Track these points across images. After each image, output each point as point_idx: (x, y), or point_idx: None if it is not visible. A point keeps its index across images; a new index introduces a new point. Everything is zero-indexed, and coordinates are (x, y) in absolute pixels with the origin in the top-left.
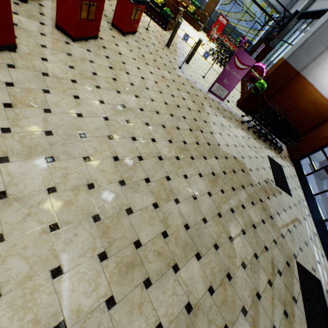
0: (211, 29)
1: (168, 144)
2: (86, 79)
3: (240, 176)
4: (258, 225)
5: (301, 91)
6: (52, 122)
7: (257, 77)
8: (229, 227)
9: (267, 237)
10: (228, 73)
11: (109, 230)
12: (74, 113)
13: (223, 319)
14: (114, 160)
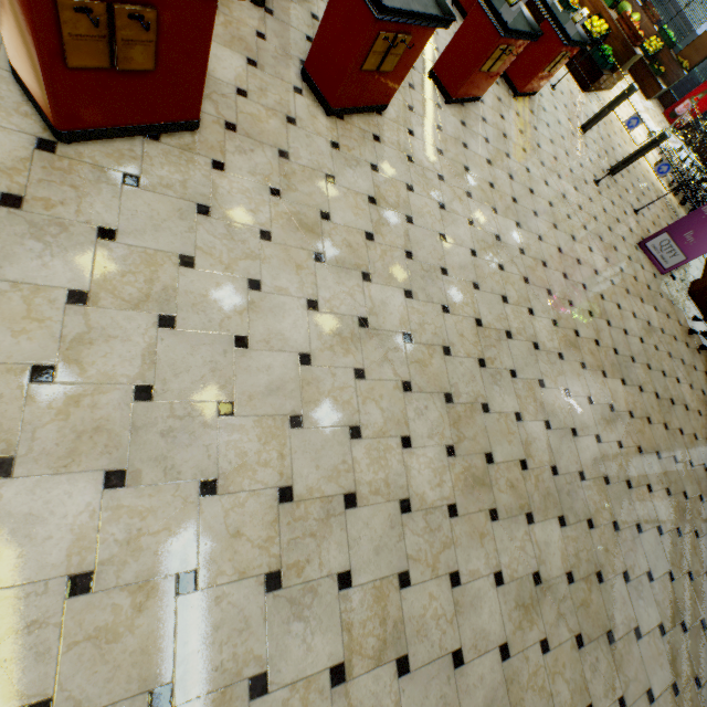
0: (681, 101)
1: (551, 327)
2: (455, 177)
3: (658, 434)
4: (667, 533)
5: None
6: (413, 239)
7: None
8: (617, 507)
9: (679, 561)
10: (703, 220)
11: (460, 422)
12: (437, 232)
13: (578, 625)
14: (475, 324)
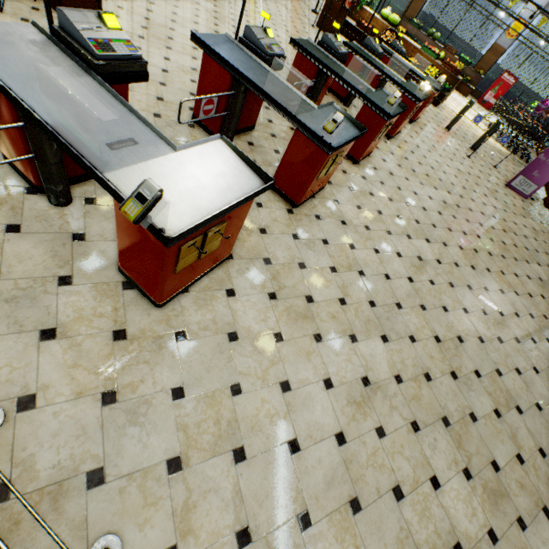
0: (486, 92)
1: (491, 242)
2: (411, 177)
3: None
4: None
5: None
6: (414, 213)
7: None
8: None
9: None
10: (541, 163)
11: (480, 298)
12: (420, 207)
13: None
14: (460, 249)
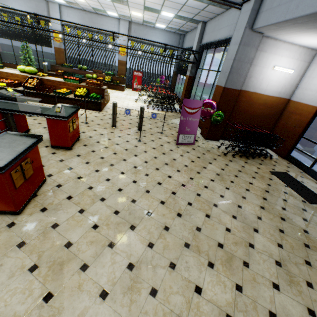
0: (133, 84)
1: (214, 273)
2: (62, 270)
3: (290, 231)
4: None
5: (250, 101)
6: None
7: (210, 111)
8: None
9: None
10: (185, 121)
11: None
12: None
13: None
14: None
